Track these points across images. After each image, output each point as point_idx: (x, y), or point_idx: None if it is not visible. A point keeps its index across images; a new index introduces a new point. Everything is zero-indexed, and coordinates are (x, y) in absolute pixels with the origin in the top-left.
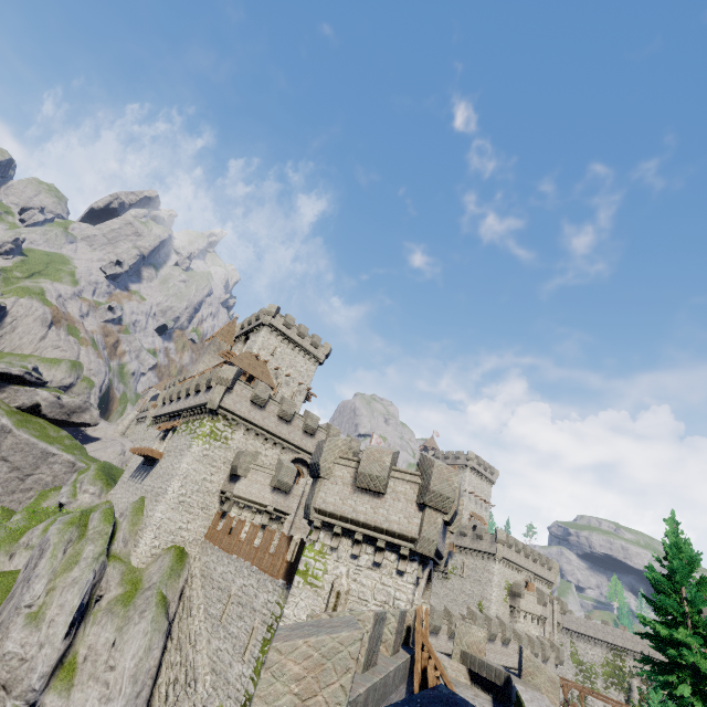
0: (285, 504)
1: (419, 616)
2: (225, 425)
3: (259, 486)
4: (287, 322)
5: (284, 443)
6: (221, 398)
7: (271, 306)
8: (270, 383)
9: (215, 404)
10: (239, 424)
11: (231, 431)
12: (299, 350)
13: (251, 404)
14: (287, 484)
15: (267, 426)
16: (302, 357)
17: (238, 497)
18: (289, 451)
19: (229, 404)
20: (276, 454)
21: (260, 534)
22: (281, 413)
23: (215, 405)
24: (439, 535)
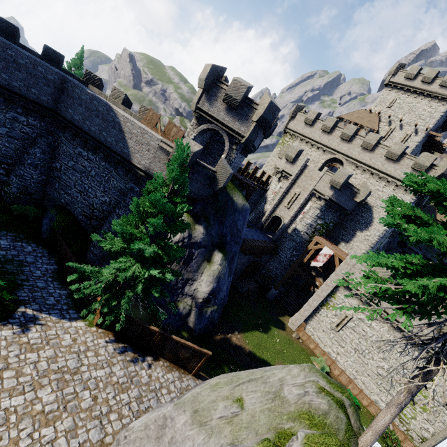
0: (290, 169)
1: (149, 109)
2: (289, 138)
3: (283, 161)
4: (408, 73)
5: (324, 147)
6: (287, 123)
7: (393, 67)
8: (371, 127)
9: (284, 127)
10: (296, 137)
11: (292, 141)
12: (423, 96)
13: (304, 125)
14: (291, 157)
15: (313, 137)
16: (426, 101)
17: (276, 168)
18: (329, 153)
19: (291, 126)
20: (318, 155)
21: (276, 183)
22: (322, 127)
23: (284, 128)
24: (197, 100)
